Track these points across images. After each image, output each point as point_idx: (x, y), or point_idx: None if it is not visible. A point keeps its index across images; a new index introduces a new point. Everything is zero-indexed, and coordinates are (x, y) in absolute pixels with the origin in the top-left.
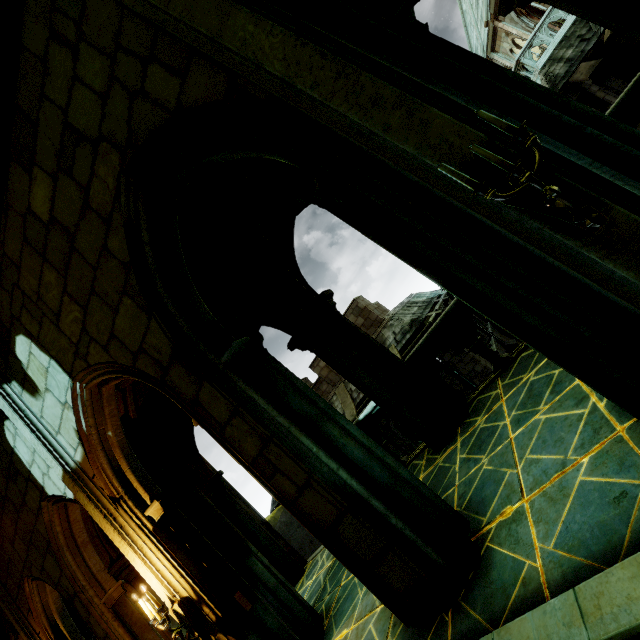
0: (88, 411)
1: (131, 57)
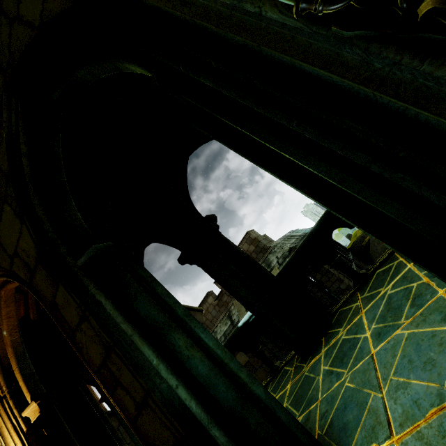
0: None
1: None
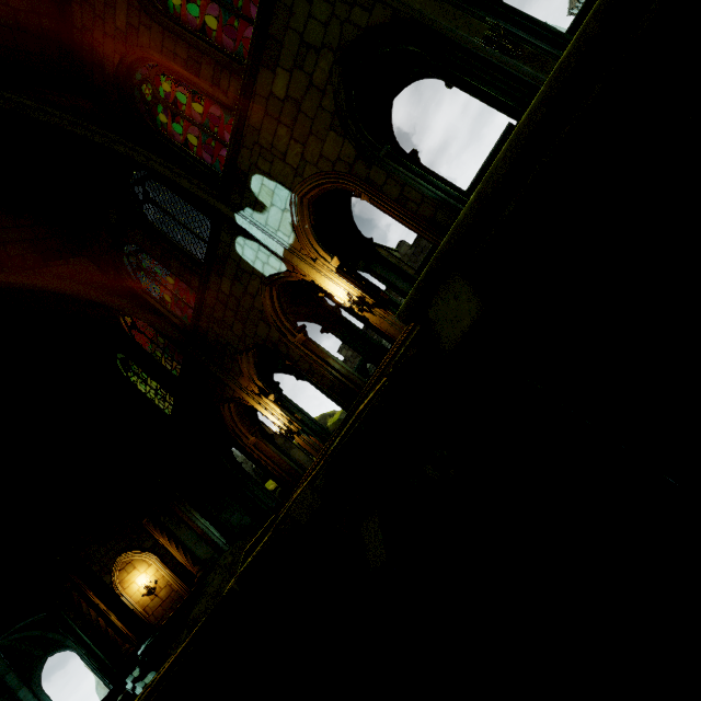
0: (298, 211)
1: (344, 4)
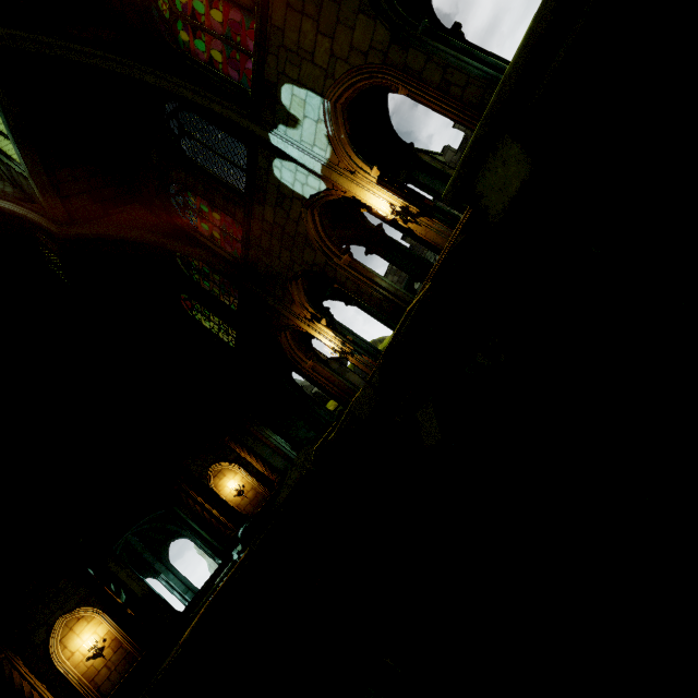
0: (332, 120)
1: None
